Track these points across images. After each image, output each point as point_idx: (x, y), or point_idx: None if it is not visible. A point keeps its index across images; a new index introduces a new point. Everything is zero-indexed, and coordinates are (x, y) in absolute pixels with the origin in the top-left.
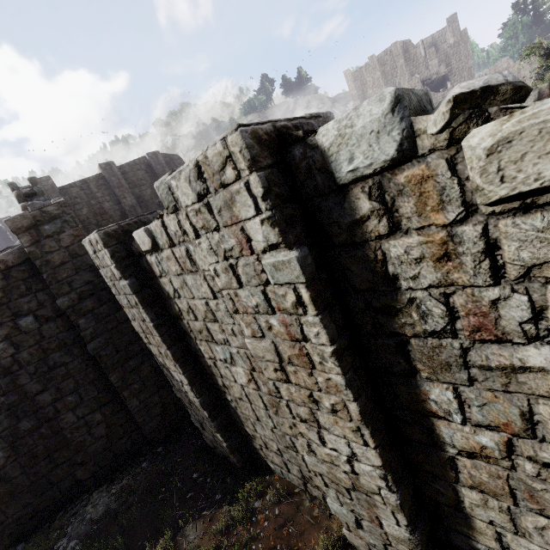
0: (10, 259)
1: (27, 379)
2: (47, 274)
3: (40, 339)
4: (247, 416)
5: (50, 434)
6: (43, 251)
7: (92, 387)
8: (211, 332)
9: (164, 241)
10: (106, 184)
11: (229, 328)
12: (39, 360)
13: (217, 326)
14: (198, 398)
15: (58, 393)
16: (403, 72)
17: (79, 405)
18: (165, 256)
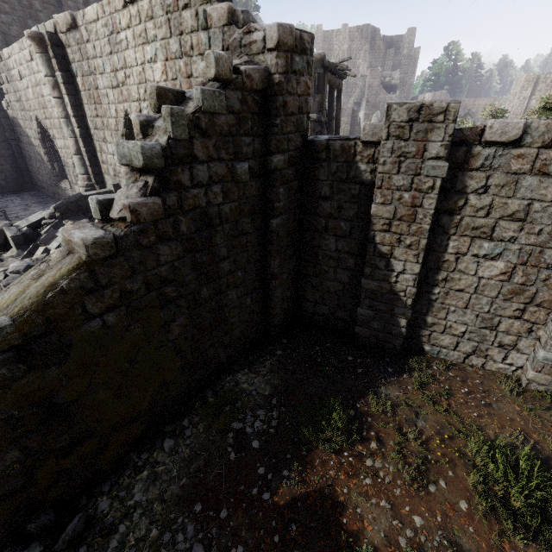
0: (256, 78)
1: (219, 239)
2: (280, 119)
3: (241, 196)
4: (450, 306)
5: (216, 309)
6: (286, 88)
7: (254, 267)
8: (499, 229)
9: (537, 140)
10: (56, 5)
11: (538, 228)
12: (233, 220)
13: (519, 225)
14: (416, 287)
15: (233, 264)
16: (365, 58)
17: (241, 283)
18: (517, 153)
